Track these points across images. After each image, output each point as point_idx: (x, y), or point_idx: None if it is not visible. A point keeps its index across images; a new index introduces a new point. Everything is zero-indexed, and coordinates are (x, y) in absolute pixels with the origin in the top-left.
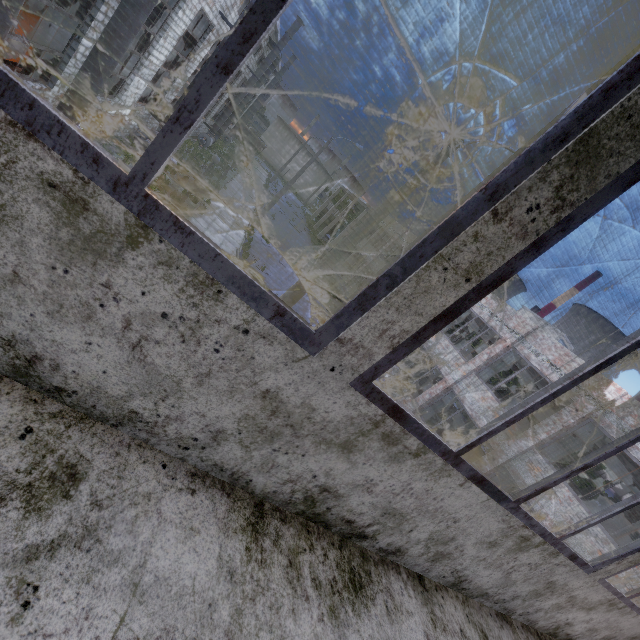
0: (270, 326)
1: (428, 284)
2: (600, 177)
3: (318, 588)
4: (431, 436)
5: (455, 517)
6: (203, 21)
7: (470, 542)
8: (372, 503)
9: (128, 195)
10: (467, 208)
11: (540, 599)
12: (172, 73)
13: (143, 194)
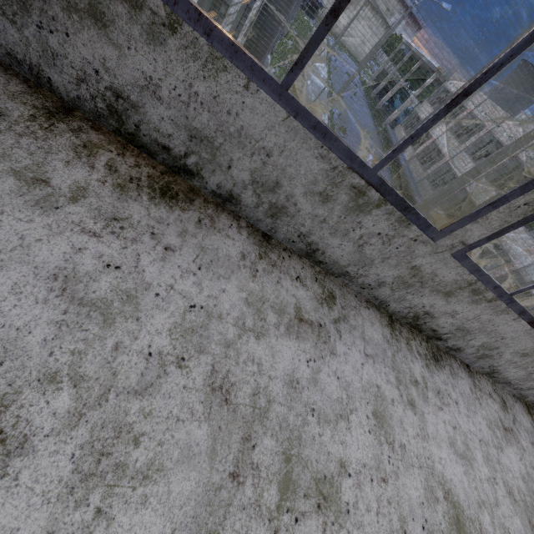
0: None
1: None
2: None
3: None
4: None
5: None
6: None
7: None
8: None
9: None
10: None
11: None
12: None
13: None
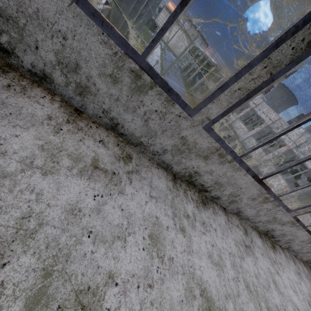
0: (284, 210)
1: None
2: None
3: (270, 248)
4: (302, 223)
5: (297, 236)
6: None
7: (297, 241)
8: (280, 232)
9: (275, 198)
10: None
11: (308, 253)
12: None
13: (278, 198)
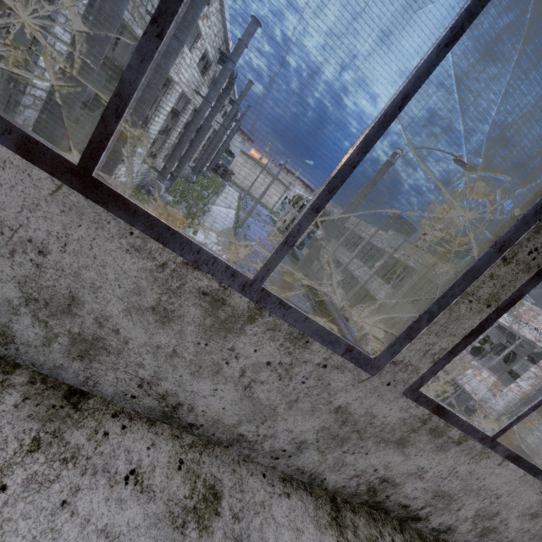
0: (342, 360)
1: (458, 313)
2: None
3: None
4: (469, 426)
5: (497, 493)
6: (183, 98)
7: (513, 515)
8: (424, 488)
9: (251, 291)
10: (483, 259)
11: None
12: (164, 137)
13: (260, 289)
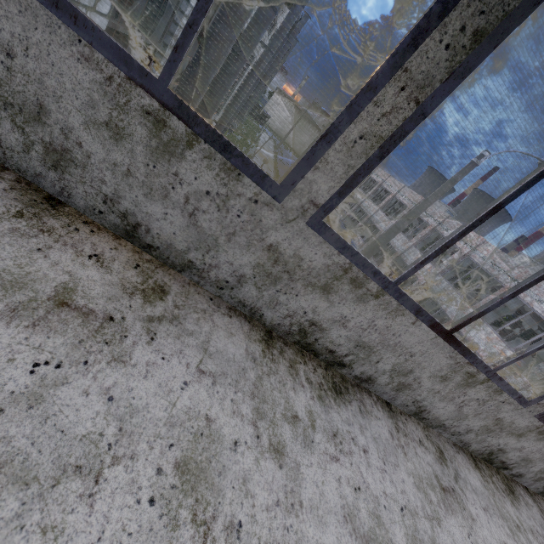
0: (513, 400)
1: None
2: None
3: (503, 492)
4: None
5: None
6: None
7: None
8: (518, 455)
9: (489, 373)
10: None
11: None
12: None
13: (494, 373)
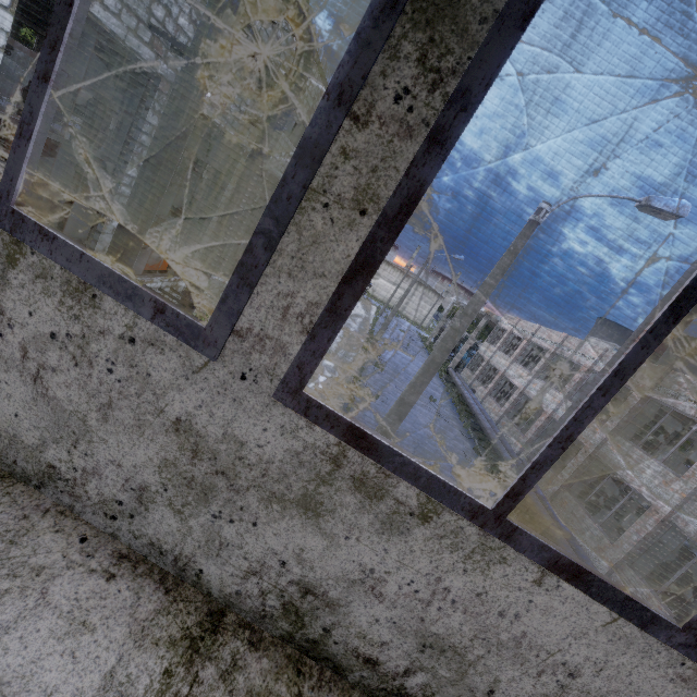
0: (155, 328)
1: (314, 231)
2: (472, 26)
3: None
4: (433, 479)
5: (566, 662)
6: None
7: None
8: (392, 621)
9: (0, 216)
10: (317, 123)
11: None
12: None
13: (11, 211)
